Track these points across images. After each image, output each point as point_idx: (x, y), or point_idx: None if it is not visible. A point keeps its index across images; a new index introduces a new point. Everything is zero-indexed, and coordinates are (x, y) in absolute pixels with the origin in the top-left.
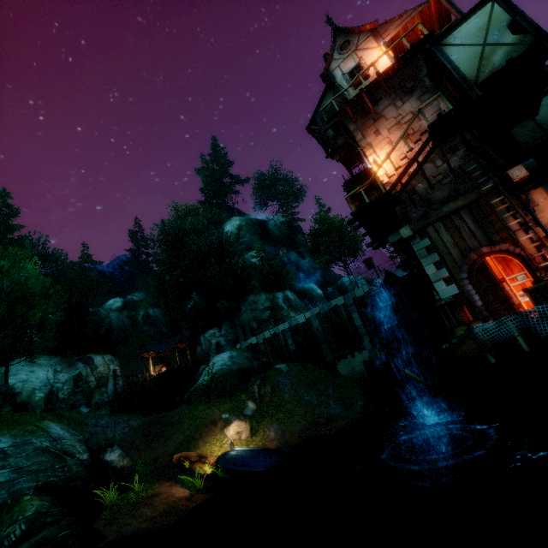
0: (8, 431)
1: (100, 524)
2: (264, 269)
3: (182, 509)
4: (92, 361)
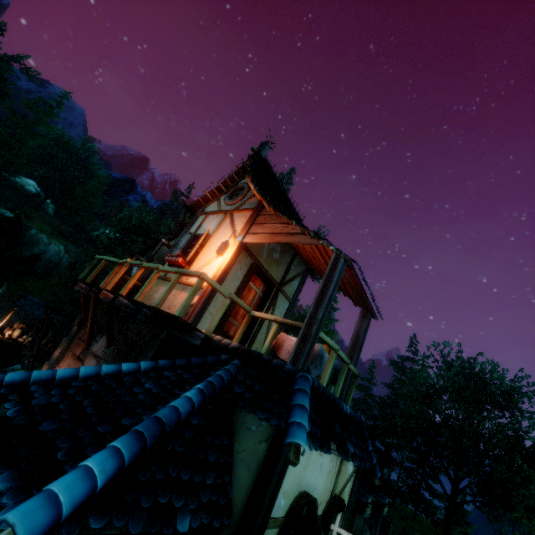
0: None
1: None
2: None
3: None
4: None
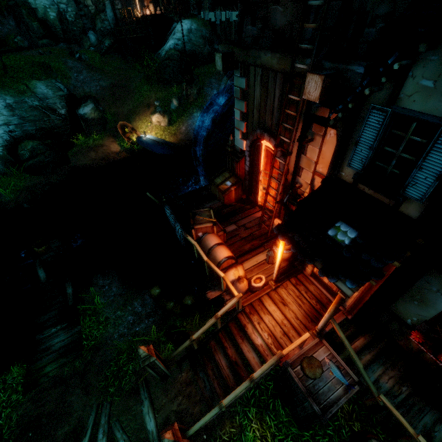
0: (8, 91)
1: (71, 155)
2: None
3: (111, 159)
4: None
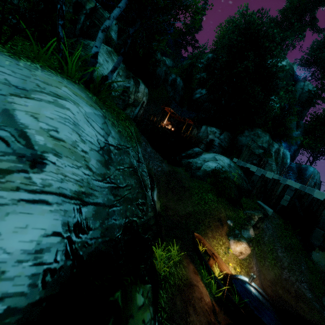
0: (117, 121)
1: (164, 323)
2: (279, 117)
3: None
4: (138, 85)
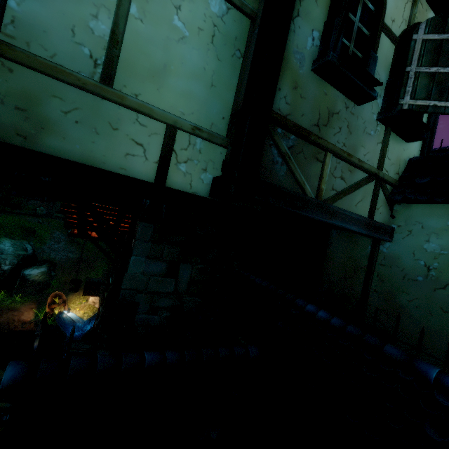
0: None
1: None
2: None
3: (11, 327)
4: None
